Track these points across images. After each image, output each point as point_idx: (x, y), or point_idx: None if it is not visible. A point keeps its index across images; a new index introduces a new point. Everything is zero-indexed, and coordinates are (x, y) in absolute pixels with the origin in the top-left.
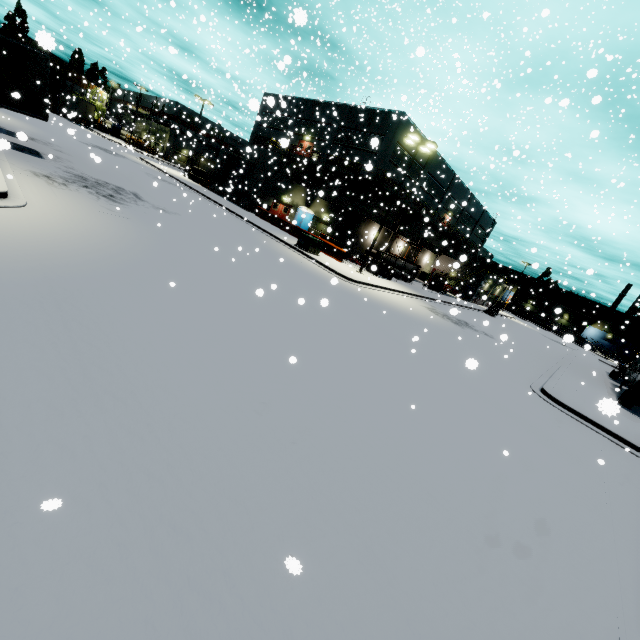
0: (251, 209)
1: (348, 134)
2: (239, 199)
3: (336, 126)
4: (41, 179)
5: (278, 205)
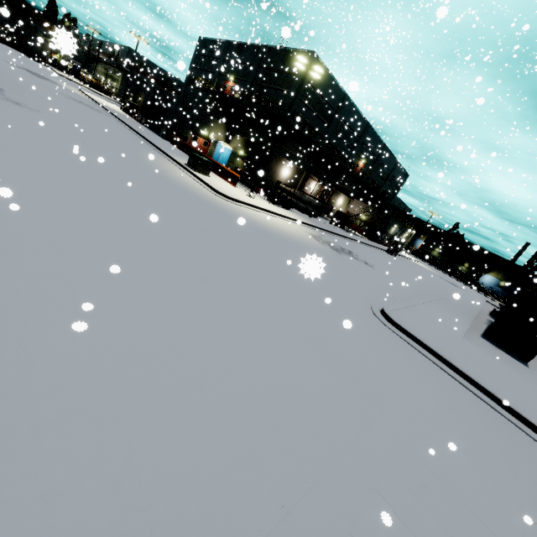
0: (169, 138)
1: (266, 74)
2: (160, 129)
3: (256, 66)
4: None
5: (198, 138)
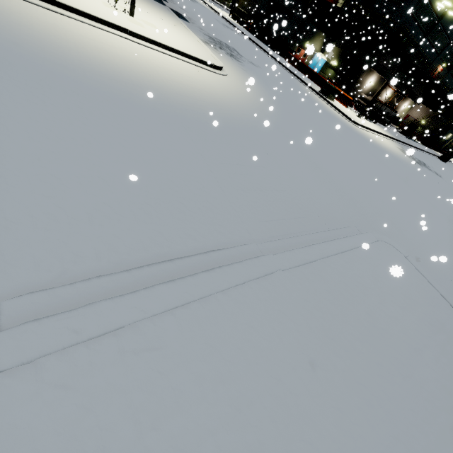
0: (281, 53)
1: None
2: (273, 43)
3: None
4: (208, 46)
5: (301, 50)
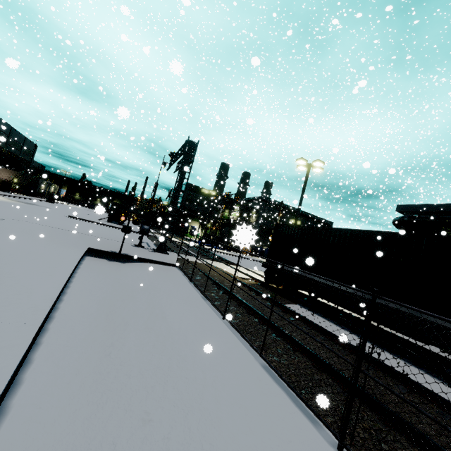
0: None
1: None
2: None
3: None
4: None
5: None
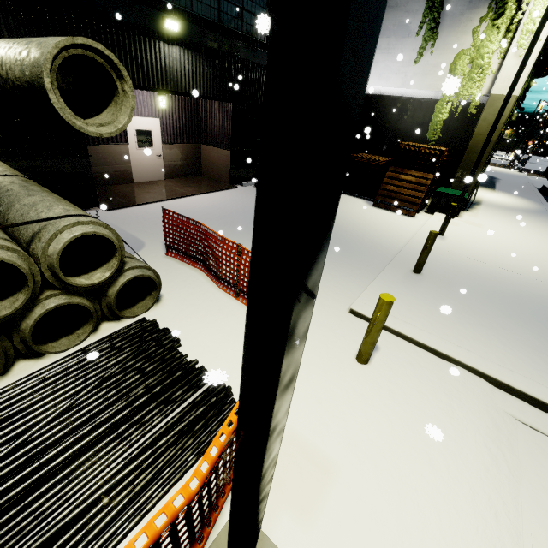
0: None
1: None
2: None
3: None
4: None
5: None
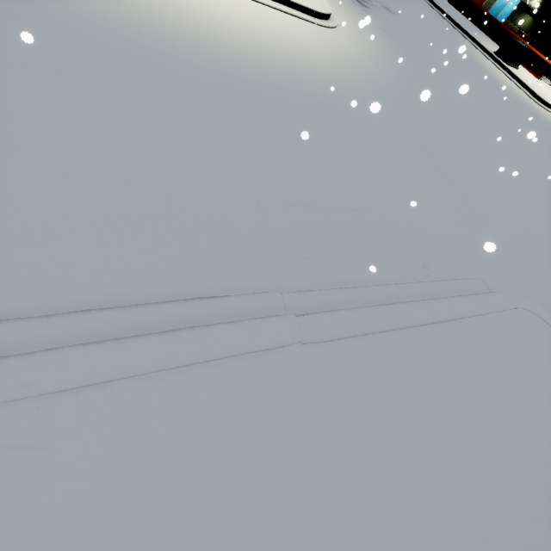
0: None
1: None
2: None
3: None
4: None
5: None
